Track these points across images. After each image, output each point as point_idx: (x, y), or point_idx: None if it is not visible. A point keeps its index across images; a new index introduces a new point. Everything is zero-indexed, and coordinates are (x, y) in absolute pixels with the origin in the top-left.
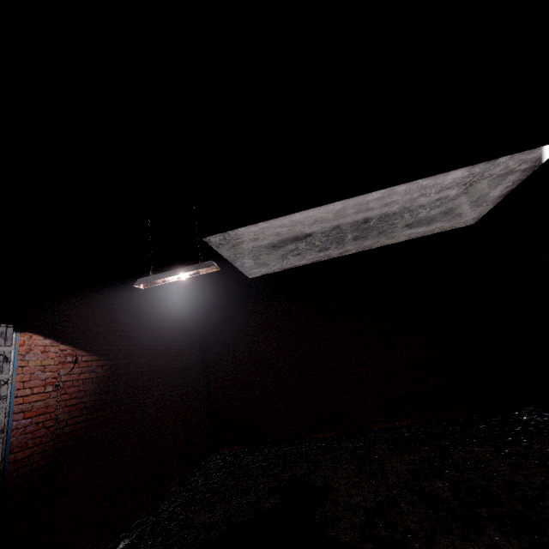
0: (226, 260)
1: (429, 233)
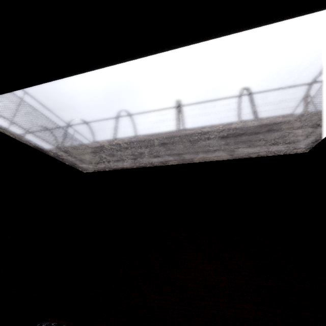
0: (30, 147)
1: (255, 155)
